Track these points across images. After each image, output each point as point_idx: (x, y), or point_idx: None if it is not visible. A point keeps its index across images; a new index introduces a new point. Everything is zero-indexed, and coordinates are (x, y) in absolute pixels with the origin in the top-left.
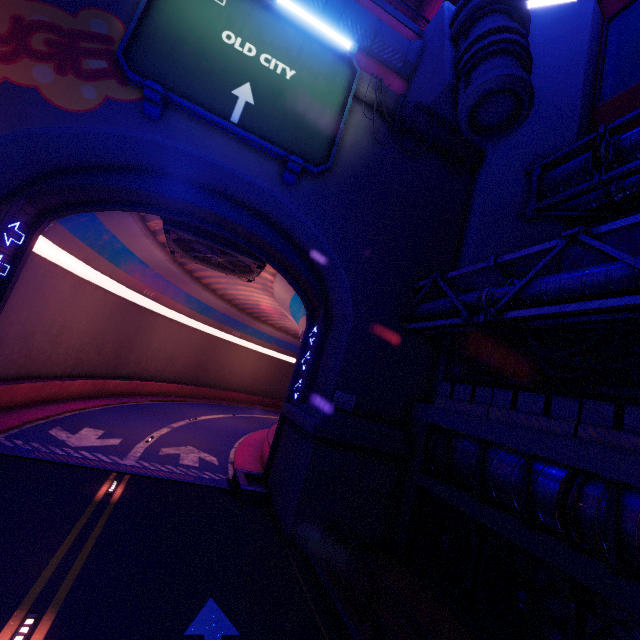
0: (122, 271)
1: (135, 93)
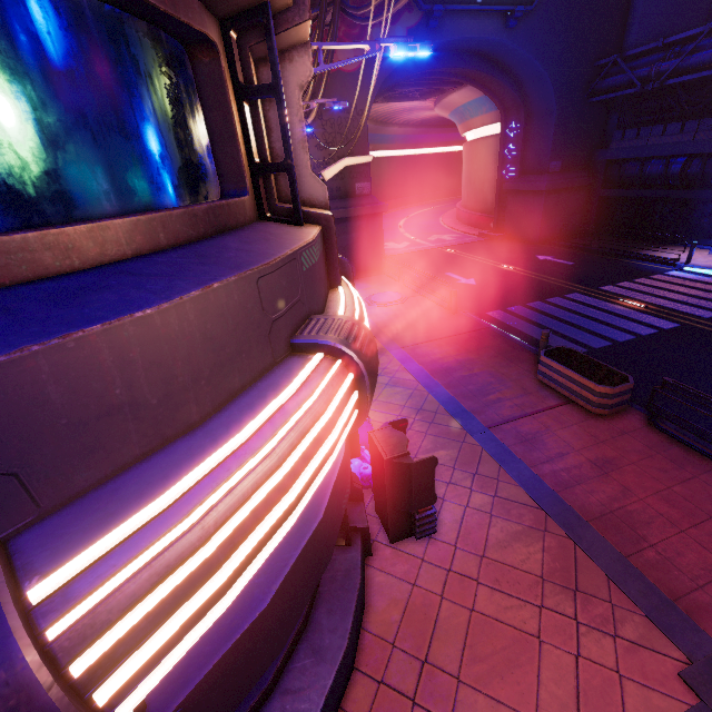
0: None
1: (418, 14)
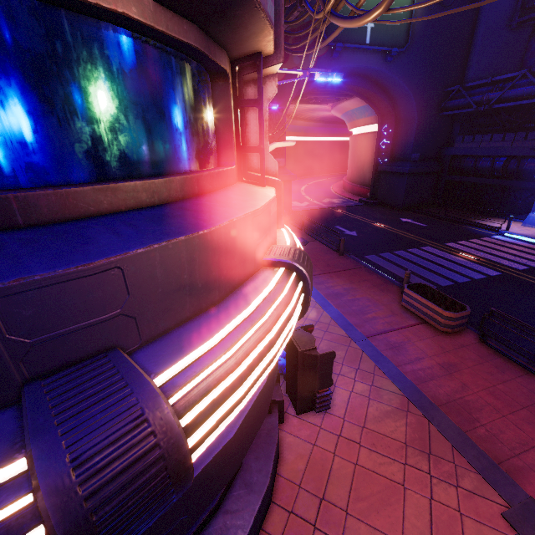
0: None
1: (325, 48)
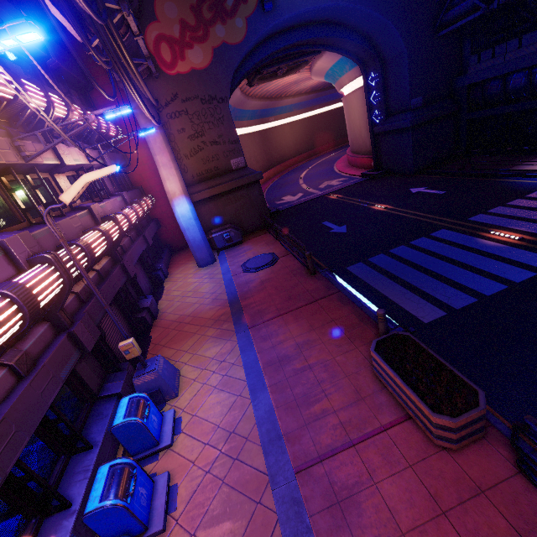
0: None
1: (253, 3)
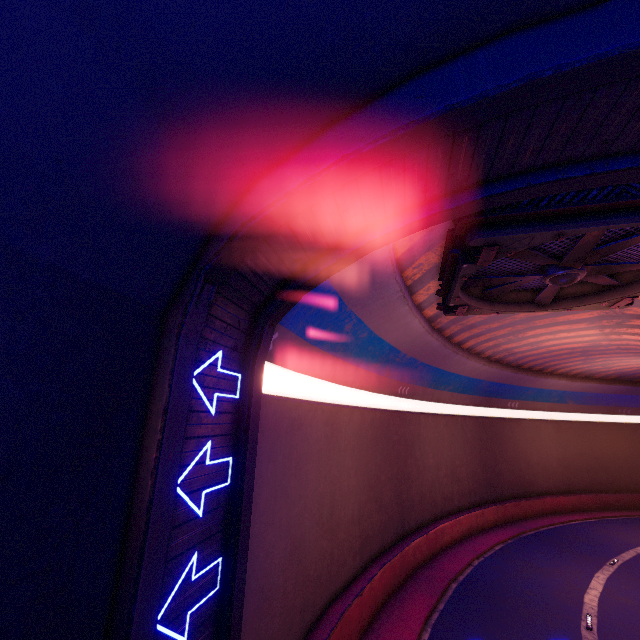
0: (371, 373)
1: None
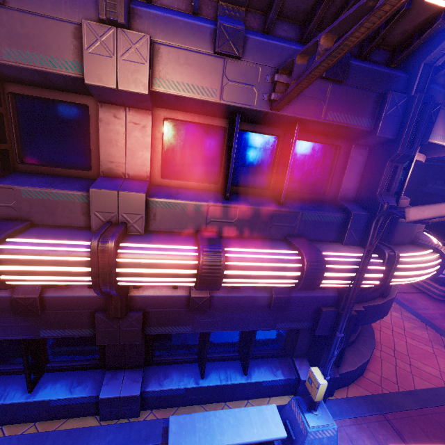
0: None
1: None
